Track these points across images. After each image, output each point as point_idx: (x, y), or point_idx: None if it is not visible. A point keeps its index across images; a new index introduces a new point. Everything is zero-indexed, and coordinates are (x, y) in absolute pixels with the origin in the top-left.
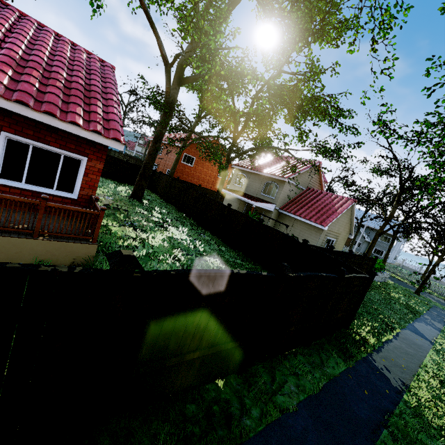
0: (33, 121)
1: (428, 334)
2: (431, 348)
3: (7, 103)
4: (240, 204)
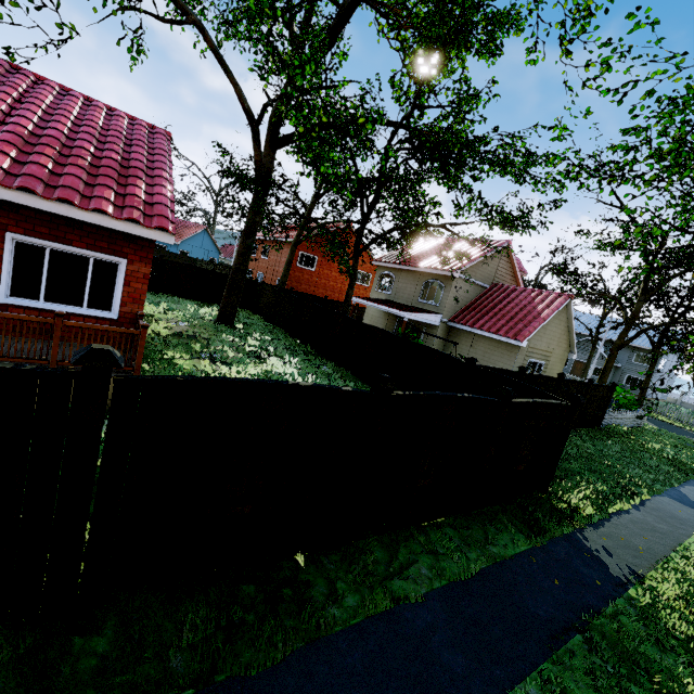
0: (47, 215)
1: None
2: None
3: (8, 192)
4: (389, 320)
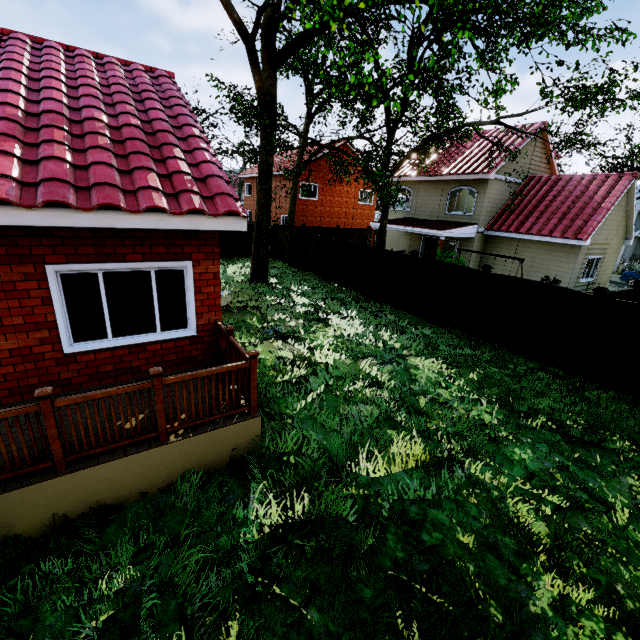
0: (86, 228)
1: None
2: None
3: (33, 214)
4: (412, 239)
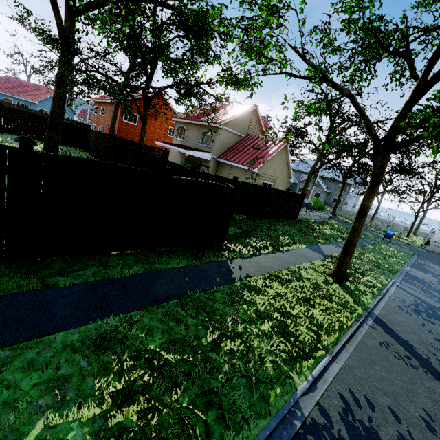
0: None
1: (329, 252)
2: (320, 259)
3: None
4: (183, 158)
